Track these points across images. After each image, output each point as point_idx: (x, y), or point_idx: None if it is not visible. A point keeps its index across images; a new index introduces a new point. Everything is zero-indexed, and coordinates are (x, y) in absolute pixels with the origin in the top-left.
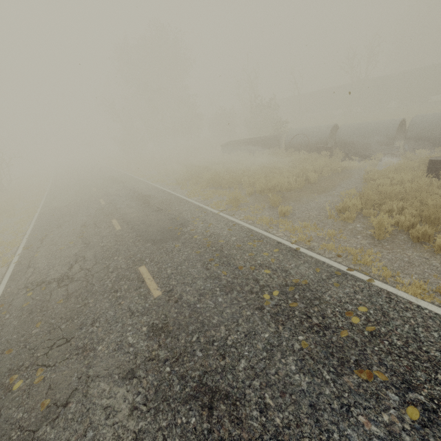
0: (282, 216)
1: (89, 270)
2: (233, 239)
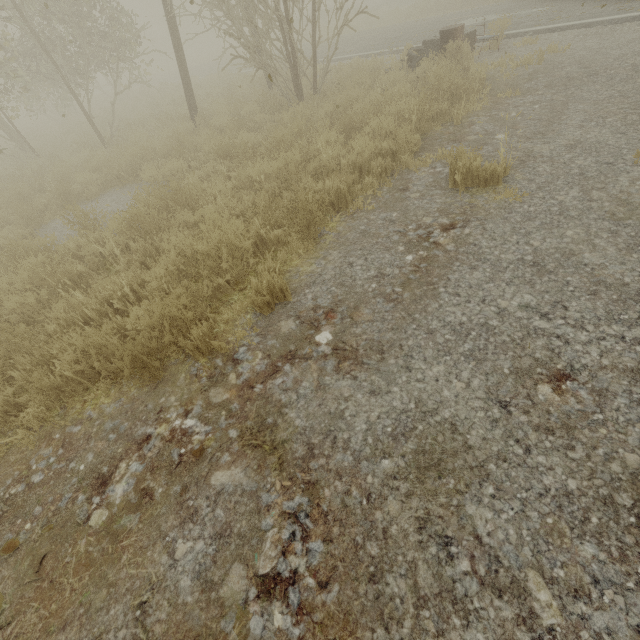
0: None
1: None
2: None
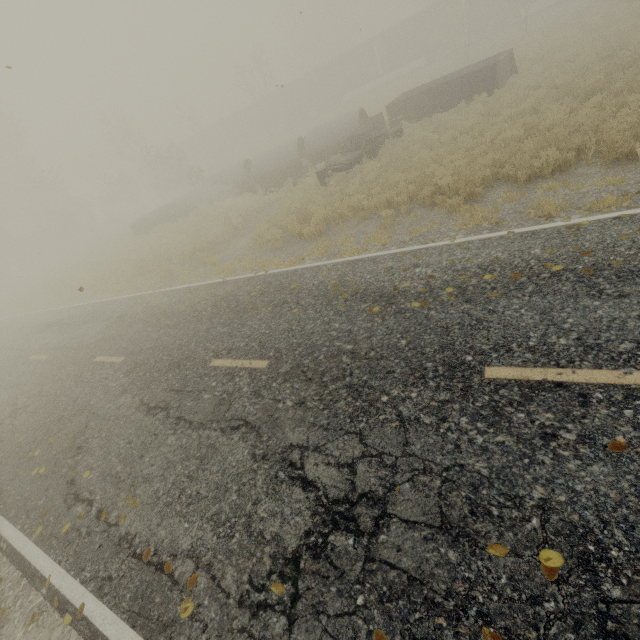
0: (215, 266)
1: (41, 392)
2: (174, 300)
